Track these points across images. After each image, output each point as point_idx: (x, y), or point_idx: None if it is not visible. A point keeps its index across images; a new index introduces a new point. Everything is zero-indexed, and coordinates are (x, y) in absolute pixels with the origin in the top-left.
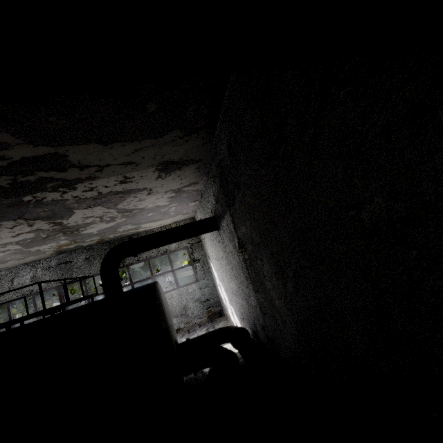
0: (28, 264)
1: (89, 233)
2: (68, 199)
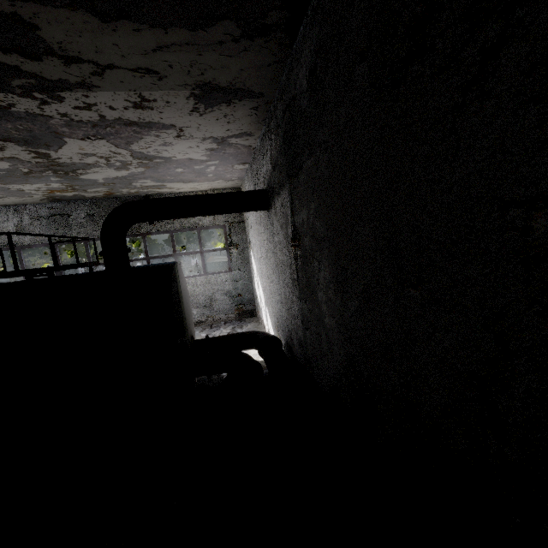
0: (10, 206)
1: (92, 180)
2: (53, 116)
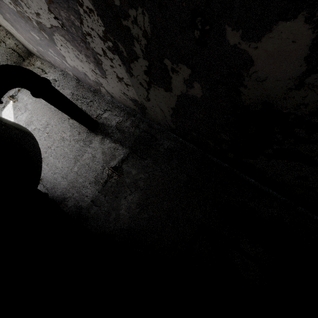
0: None
1: None
2: (84, 26)
